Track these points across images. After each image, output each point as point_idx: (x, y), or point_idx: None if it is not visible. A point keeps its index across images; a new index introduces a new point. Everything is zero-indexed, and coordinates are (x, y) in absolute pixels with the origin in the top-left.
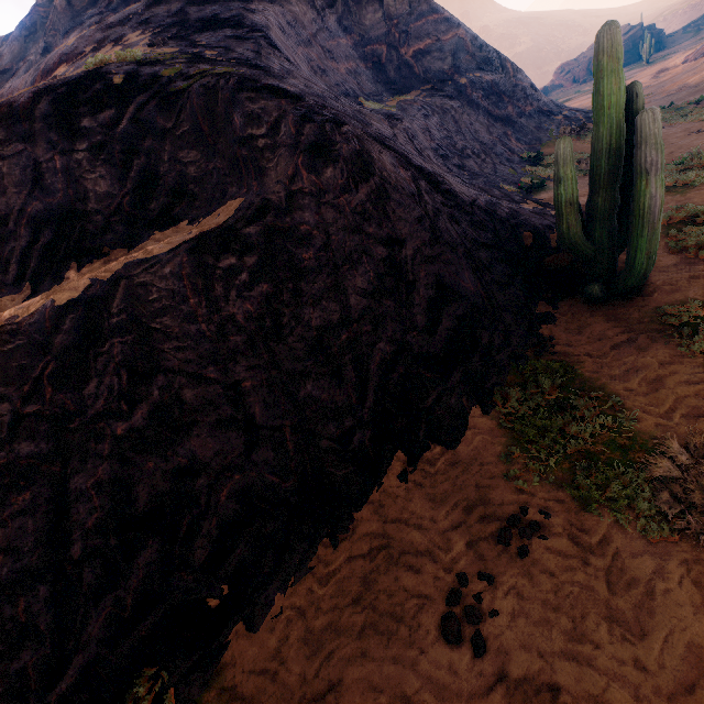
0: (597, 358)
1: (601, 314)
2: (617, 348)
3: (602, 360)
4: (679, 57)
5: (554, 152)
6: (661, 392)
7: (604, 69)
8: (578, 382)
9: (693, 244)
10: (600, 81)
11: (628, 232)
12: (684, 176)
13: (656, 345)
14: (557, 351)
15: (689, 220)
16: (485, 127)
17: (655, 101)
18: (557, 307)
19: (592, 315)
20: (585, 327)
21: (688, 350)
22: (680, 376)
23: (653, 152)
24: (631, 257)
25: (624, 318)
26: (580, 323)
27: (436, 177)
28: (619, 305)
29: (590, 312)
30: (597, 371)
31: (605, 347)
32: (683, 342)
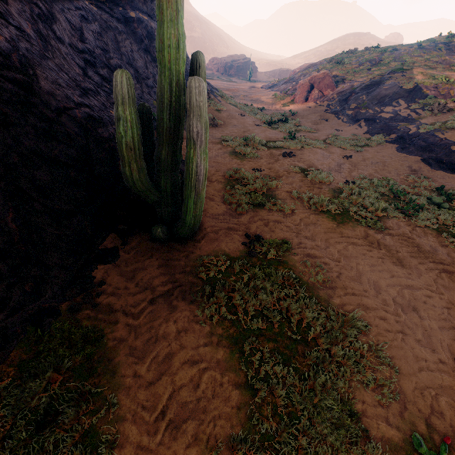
0: (133, 316)
1: (159, 255)
2: (155, 303)
3: (134, 321)
4: (260, 84)
5: (113, 83)
6: (163, 381)
7: (164, 12)
8: (97, 357)
9: (236, 200)
10: (161, 25)
11: (183, 190)
12: (245, 149)
13: (183, 305)
14: (100, 302)
15: (239, 180)
16: (144, 60)
17: (246, 100)
18: (127, 241)
19: (152, 255)
20: (141, 270)
21: (202, 314)
22: (187, 353)
23: (199, 124)
24: (184, 212)
25: (174, 264)
26: (138, 265)
27: (4, 58)
28: (176, 248)
29: (152, 252)
30: (124, 338)
31: (145, 301)
32: (202, 305)
